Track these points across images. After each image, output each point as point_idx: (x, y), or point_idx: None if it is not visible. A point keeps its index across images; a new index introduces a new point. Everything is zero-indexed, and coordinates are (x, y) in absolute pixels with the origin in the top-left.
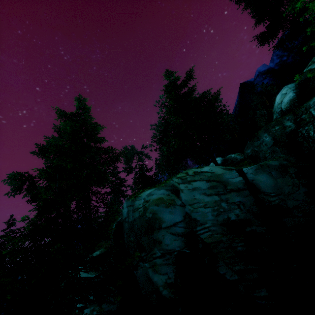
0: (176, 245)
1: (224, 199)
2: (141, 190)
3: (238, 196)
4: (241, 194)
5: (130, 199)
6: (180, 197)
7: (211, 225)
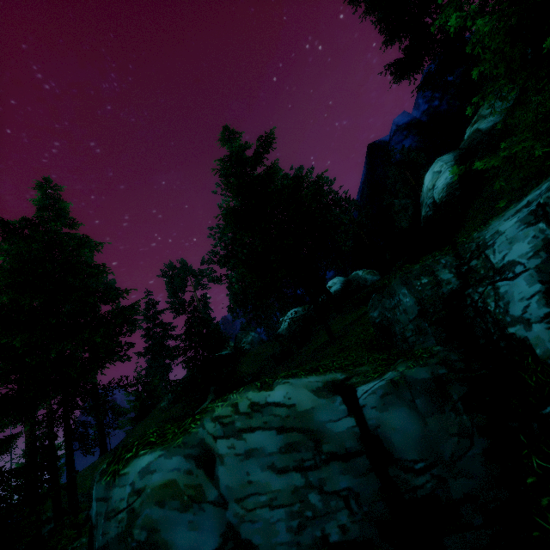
0: None
1: (314, 483)
2: (133, 451)
3: (346, 474)
4: (353, 468)
5: (103, 477)
6: (216, 477)
7: None
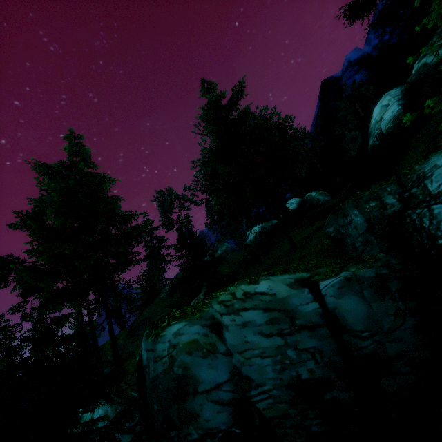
0: (221, 420)
1: (290, 343)
2: (166, 322)
3: (313, 338)
4: (317, 335)
5: (149, 337)
6: (224, 338)
7: (273, 387)
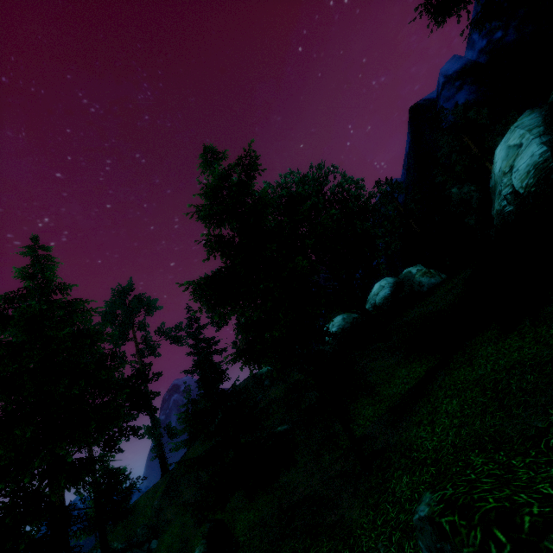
0: None
1: None
2: None
3: None
4: None
5: None
6: None
7: None
